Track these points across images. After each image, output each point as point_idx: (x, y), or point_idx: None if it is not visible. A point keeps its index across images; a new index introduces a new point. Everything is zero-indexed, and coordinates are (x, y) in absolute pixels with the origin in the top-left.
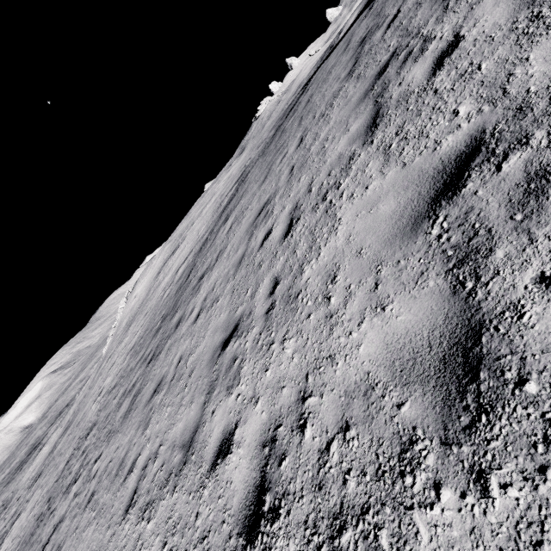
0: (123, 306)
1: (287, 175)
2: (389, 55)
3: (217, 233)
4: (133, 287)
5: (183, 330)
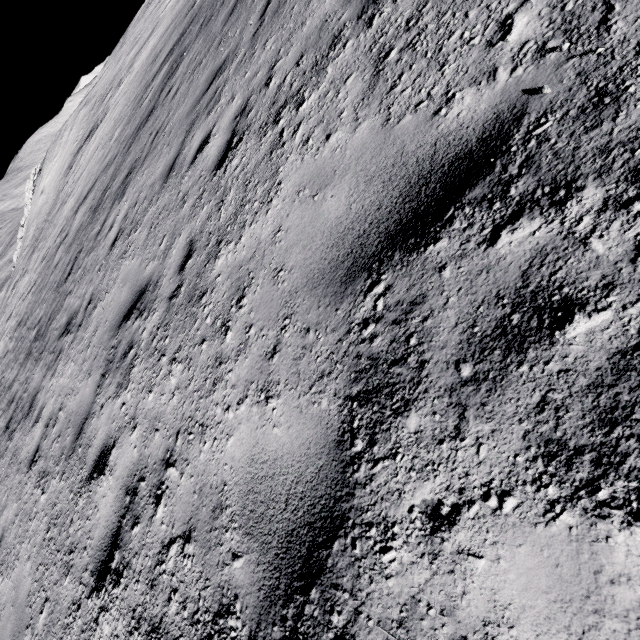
0: (30, 196)
1: (177, 261)
2: (483, 118)
3: (109, 211)
4: (38, 168)
5: (24, 450)
